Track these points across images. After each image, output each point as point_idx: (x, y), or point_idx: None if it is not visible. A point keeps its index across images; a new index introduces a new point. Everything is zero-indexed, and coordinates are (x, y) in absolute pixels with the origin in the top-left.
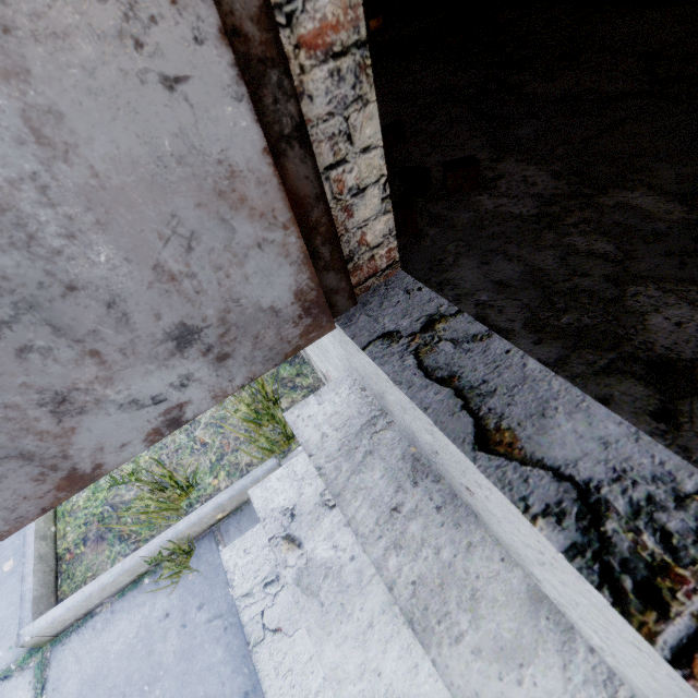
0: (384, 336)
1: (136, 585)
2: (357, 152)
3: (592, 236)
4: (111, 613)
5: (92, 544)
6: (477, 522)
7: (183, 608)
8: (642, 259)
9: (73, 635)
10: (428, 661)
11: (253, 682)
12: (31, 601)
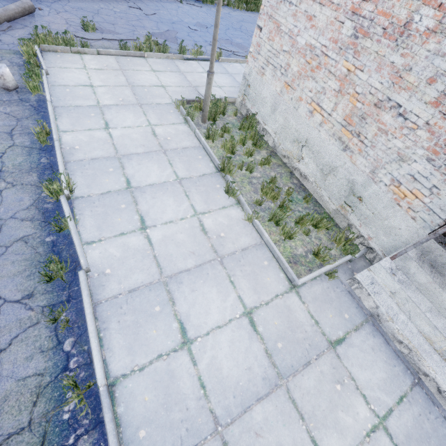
0: (440, 242)
1: (315, 278)
2: None
3: None
4: (311, 284)
5: (293, 264)
6: (444, 276)
7: (332, 287)
8: None
9: (302, 287)
10: (425, 298)
11: (357, 305)
12: (294, 274)
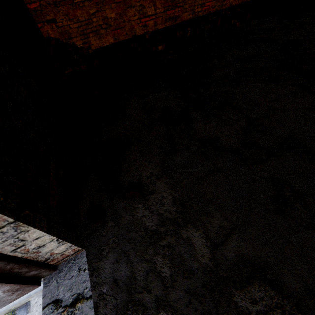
0: (55, 302)
1: None
2: (31, 240)
3: (166, 260)
4: None
5: None
6: None
7: None
8: (176, 290)
9: None
10: None
11: None
12: None
